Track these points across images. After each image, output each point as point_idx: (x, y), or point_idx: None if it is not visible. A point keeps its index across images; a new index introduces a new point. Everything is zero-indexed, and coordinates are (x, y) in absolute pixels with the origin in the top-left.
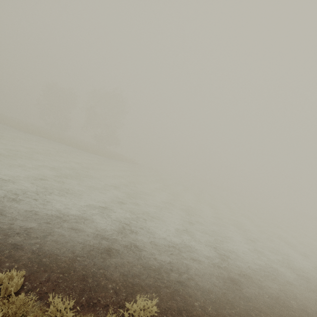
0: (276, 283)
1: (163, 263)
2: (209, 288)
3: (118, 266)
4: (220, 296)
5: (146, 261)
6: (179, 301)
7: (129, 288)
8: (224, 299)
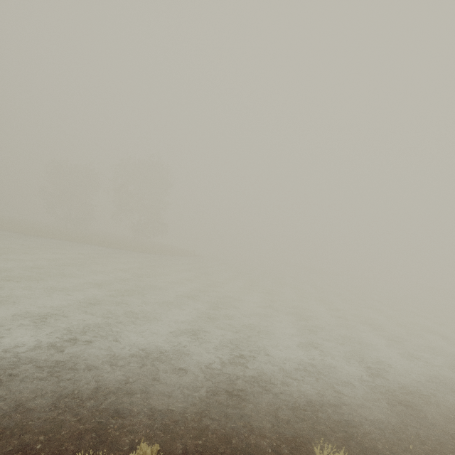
0: (454, 395)
1: (308, 397)
2: (382, 420)
3: (258, 412)
4: (400, 429)
5: (286, 398)
6: (356, 446)
7: (288, 441)
8: (406, 432)
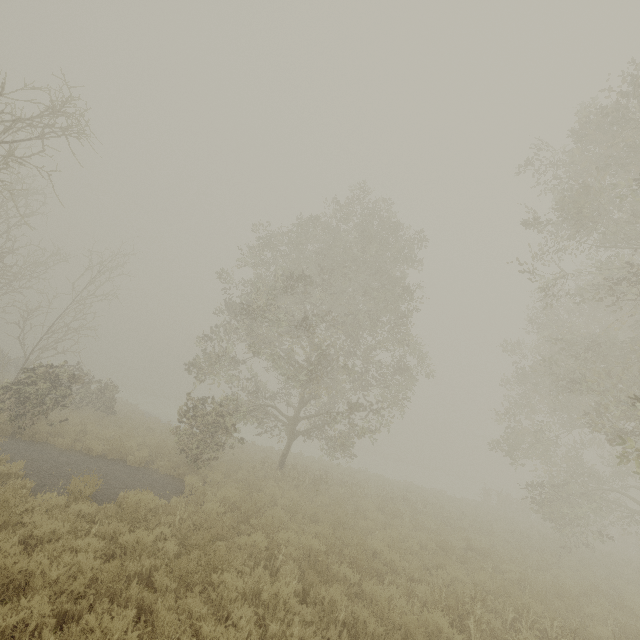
0: None
1: None
2: None
3: None
4: None
5: None
6: None
7: None
8: None
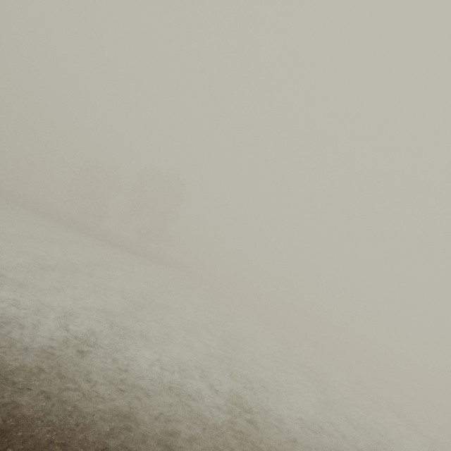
0: None
1: (100, 407)
2: None
3: (0, 396)
4: None
5: (68, 398)
6: None
7: None
8: None
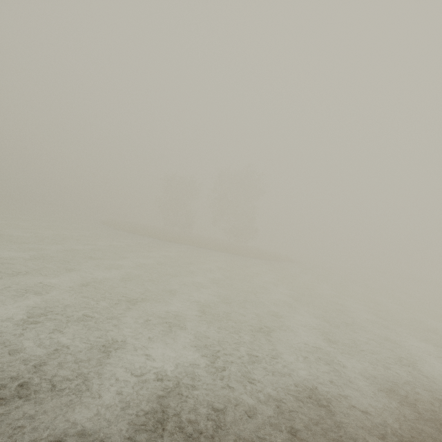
0: None
1: None
2: None
3: None
4: None
5: None
6: None
7: None
8: None
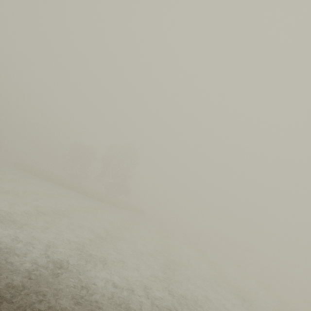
0: None
1: None
2: None
3: None
4: None
5: (38, 309)
6: None
7: None
8: None
